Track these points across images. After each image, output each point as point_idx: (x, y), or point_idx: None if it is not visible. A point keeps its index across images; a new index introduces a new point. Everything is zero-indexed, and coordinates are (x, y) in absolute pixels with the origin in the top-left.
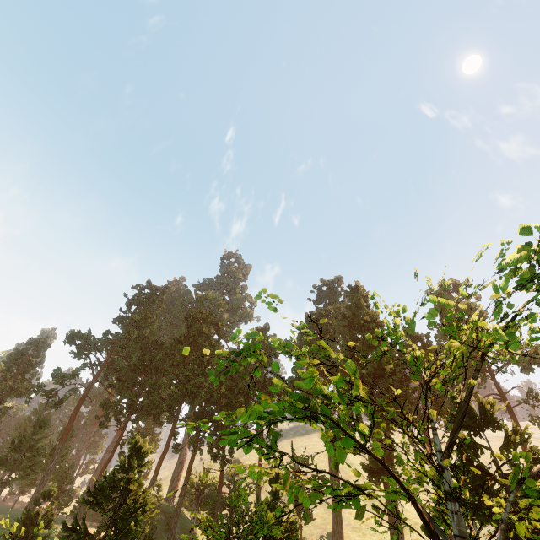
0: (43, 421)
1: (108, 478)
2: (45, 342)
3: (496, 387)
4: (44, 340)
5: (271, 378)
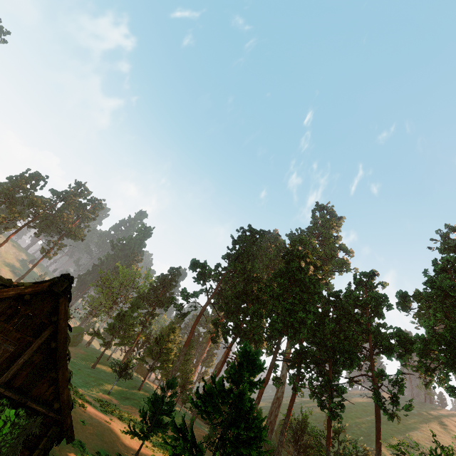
0: (174, 328)
1: (217, 384)
2: (178, 272)
3: None
4: (177, 269)
5: (383, 332)
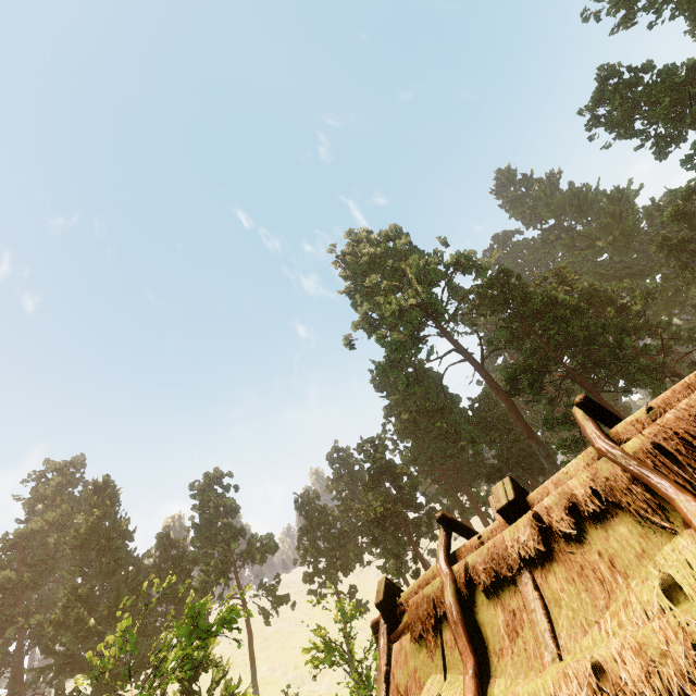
0: None
1: None
2: None
3: (238, 586)
4: None
5: None
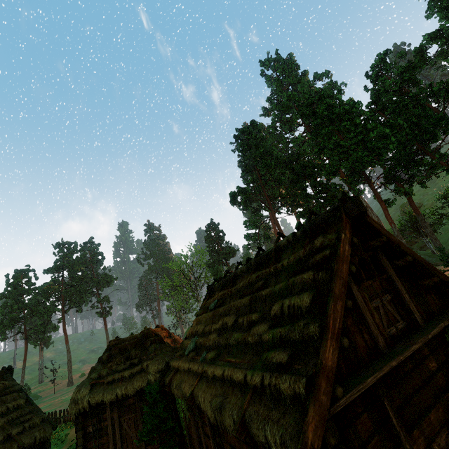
0: None
1: None
2: (214, 224)
3: None
4: (213, 222)
5: None
